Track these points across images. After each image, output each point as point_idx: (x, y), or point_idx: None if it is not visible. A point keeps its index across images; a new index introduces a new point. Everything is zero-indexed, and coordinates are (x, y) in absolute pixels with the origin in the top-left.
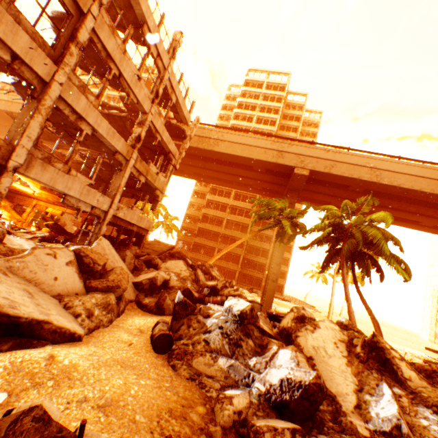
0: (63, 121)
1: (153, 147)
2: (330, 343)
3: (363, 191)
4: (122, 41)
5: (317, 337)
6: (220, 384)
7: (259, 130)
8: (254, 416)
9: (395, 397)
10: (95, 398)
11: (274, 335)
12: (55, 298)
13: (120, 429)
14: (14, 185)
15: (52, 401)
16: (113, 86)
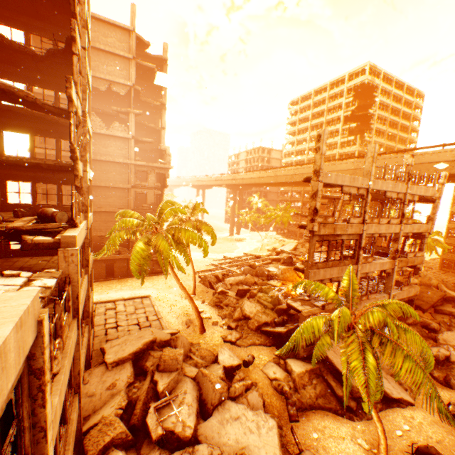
0: None
1: None
2: None
3: None
4: (376, 218)
5: None
6: None
7: None
8: None
9: None
10: (433, 437)
11: None
12: (391, 376)
13: (446, 451)
14: None
15: (421, 433)
16: None
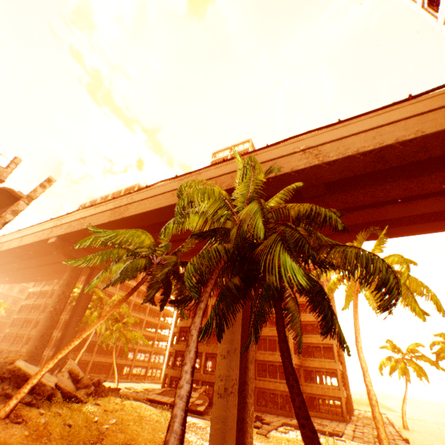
0: None
1: None
2: None
3: (329, 192)
4: None
5: None
6: None
7: None
8: None
9: None
10: None
11: None
12: None
13: None
14: None
15: None
16: None
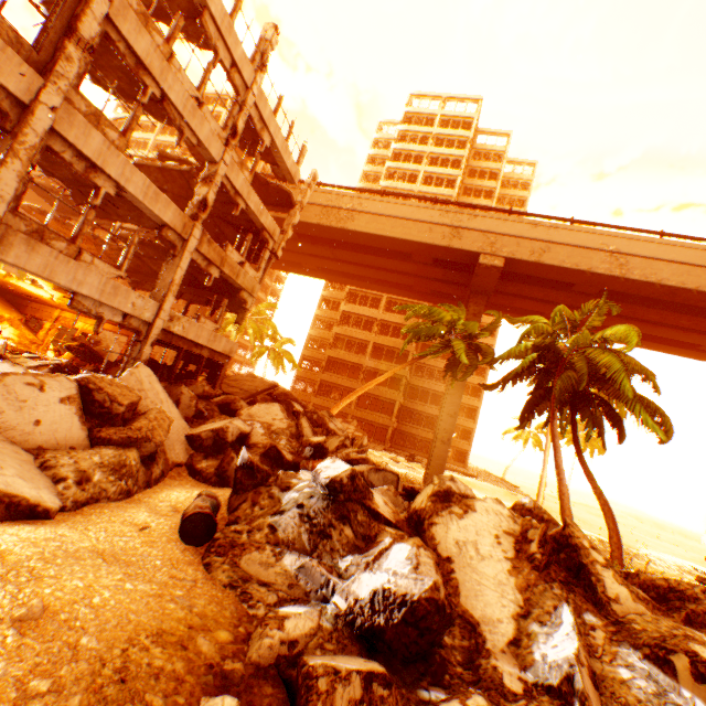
0: (74, 176)
1: (238, 222)
2: (487, 536)
3: (599, 294)
4: (164, 39)
5: (466, 526)
6: (278, 597)
7: (428, 196)
8: (317, 650)
9: (579, 629)
10: (14, 606)
11: (396, 522)
12: (30, 452)
13: (35, 657)
14: (22, 286)
15: None
16: (158, 118)
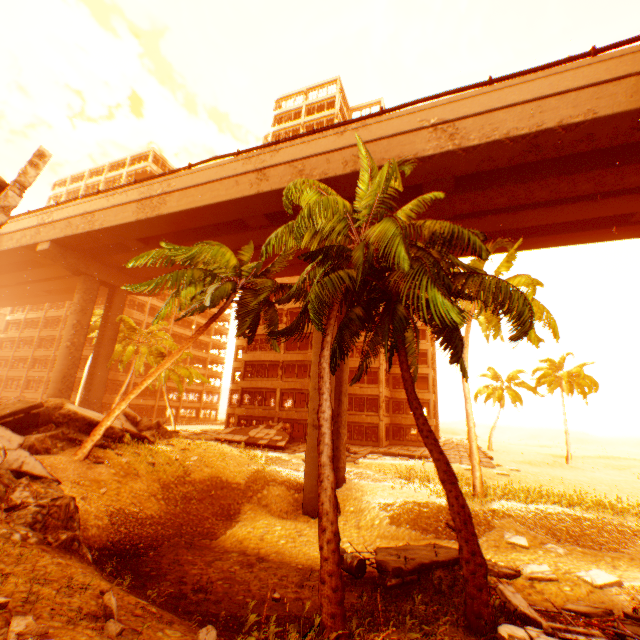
0: None
1: None
2: None
3: (459, 189)
4: None
5: None
6: None
7: None
8: None
9: None
10: None
11: None
12: None
13: None
14: None
15: None
16: None
